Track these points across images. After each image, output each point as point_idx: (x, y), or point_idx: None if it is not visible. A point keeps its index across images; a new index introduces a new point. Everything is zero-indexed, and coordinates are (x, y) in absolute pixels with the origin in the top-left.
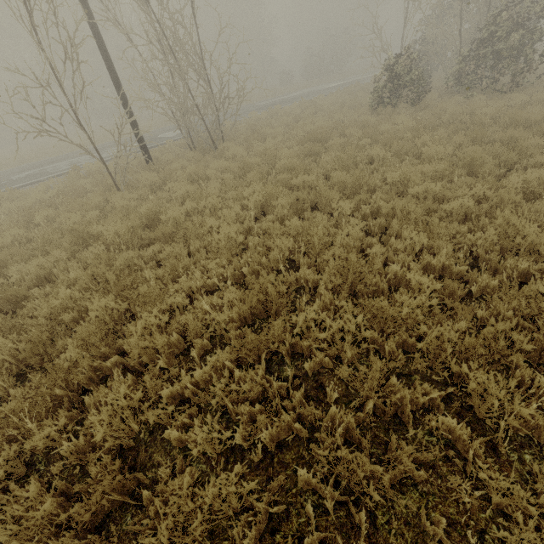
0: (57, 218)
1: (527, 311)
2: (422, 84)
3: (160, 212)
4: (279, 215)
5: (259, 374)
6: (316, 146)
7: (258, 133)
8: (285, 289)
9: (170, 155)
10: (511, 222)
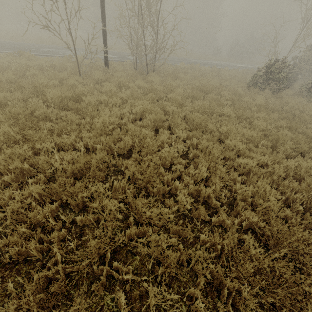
0: (35, 76)
1: (226, 251)
2: (284, 83)
3: (87, 95)
4: (145, 123)
5: (44, 210)
6: (198, 94)
7: (175, 74)
8: (101, 167)
9: (120, 68)
10: (264, 187)
